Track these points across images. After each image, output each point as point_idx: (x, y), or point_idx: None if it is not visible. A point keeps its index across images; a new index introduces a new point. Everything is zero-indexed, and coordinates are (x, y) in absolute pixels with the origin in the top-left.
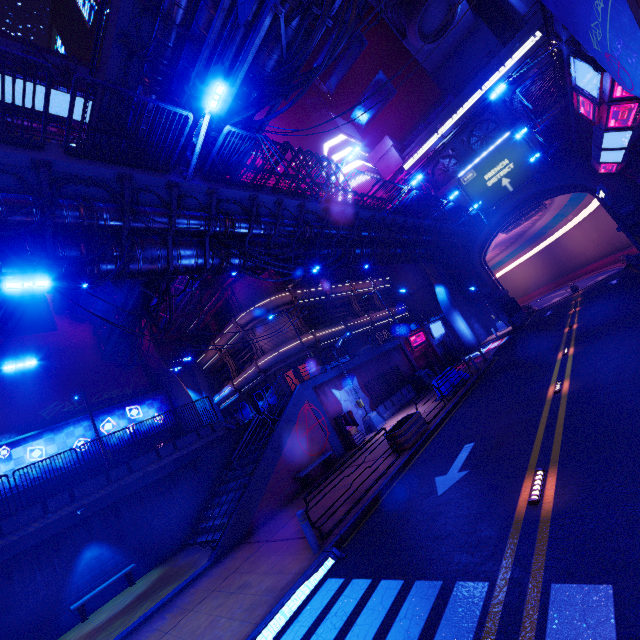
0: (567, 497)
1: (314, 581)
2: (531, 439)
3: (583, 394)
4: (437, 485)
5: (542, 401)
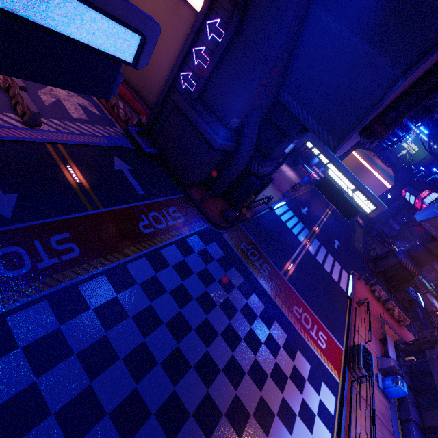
0: (319, 234)
1: (284, 203)
2: (317, 222)
3: (326, 225)
4: (302, 210)
5: (321, 217)
